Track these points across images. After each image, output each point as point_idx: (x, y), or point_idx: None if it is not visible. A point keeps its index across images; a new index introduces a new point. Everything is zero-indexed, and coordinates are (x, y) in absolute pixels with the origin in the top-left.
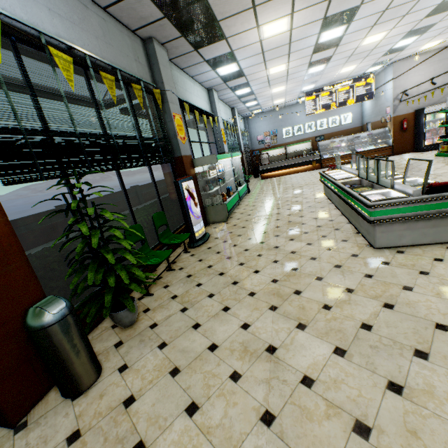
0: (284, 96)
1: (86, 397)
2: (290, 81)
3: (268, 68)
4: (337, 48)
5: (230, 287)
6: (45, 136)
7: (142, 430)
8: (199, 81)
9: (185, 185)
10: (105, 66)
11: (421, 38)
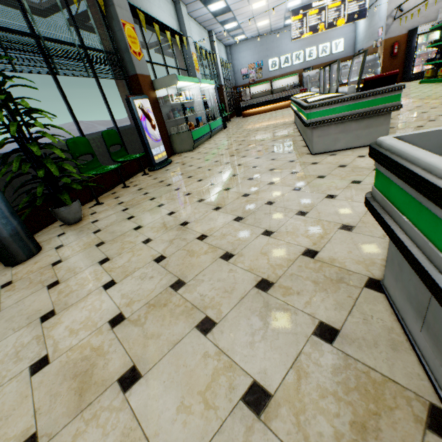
0: (268, 16)
1: (24, 264)
2: None
3: None
4: None
5: (172, 192)
6: None
7: (60, 275)
8: None
9: (139, 104)
10: None
11: None
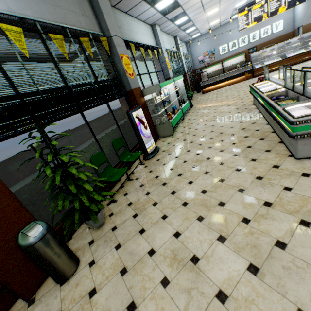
0: (219, 17)
1: (68, 284)
2: (222, 1)
3: None
4: None
5: (169, 196)
6: (13, 100)
7: None
8: (142, 20)
9: (135, 114)
10: (56, 27)
11: None
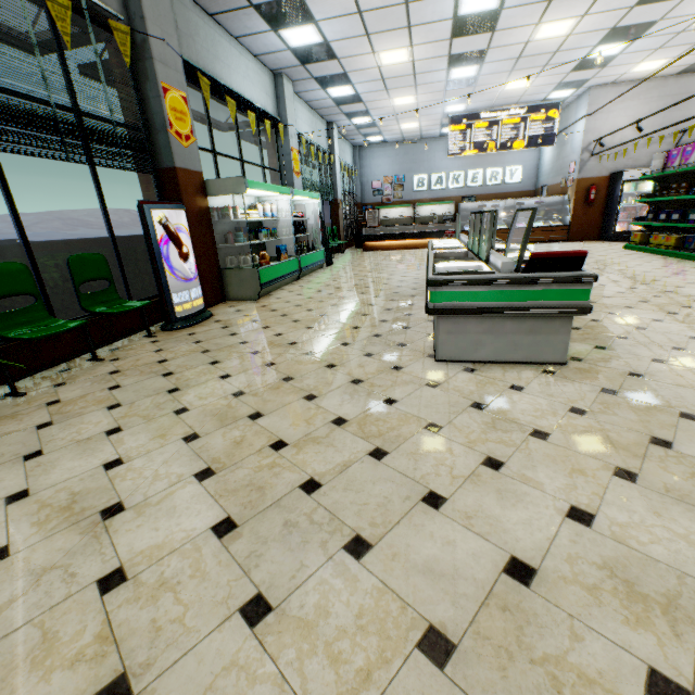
0: (417, 118)
1: None
2: (421, 88)
3: (377, 50)
4: (493, 35)
5: (159, 396)
6: None
7: None
8: (252, 51)
9: (160, 216)
10: None
11: (634, 49)
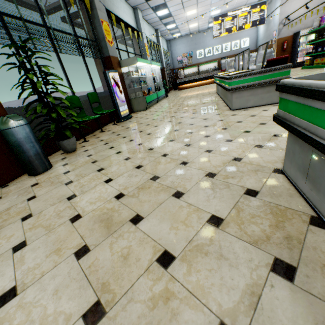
0: (197, 21)
1: (43, 174)
2: (200, 4)
3: None
4: None
5: (137, 133)
6: None
7: (72, 178)
8: None
9: (112, 75)
10: None
11: None
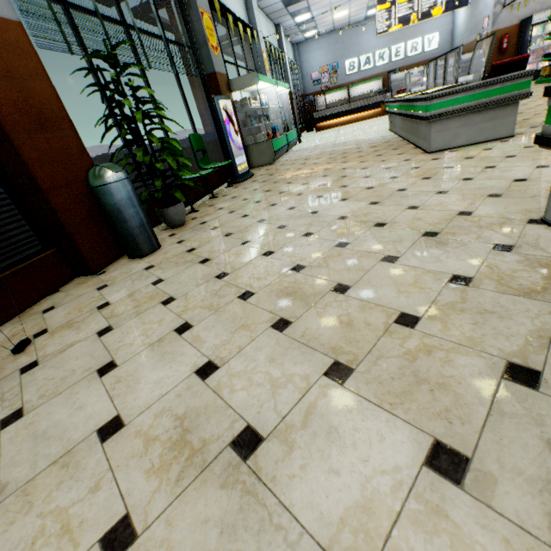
0: (348, 5)
1: (152, 256)
2: None
3: None
4: None
5: (277, 195)
6: None
7: (206, 256)
8: None
9: (223, 105)
10: None
11: None
